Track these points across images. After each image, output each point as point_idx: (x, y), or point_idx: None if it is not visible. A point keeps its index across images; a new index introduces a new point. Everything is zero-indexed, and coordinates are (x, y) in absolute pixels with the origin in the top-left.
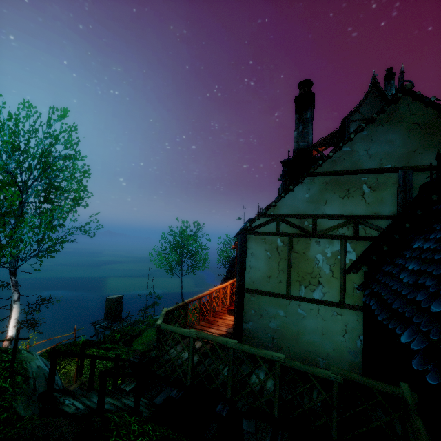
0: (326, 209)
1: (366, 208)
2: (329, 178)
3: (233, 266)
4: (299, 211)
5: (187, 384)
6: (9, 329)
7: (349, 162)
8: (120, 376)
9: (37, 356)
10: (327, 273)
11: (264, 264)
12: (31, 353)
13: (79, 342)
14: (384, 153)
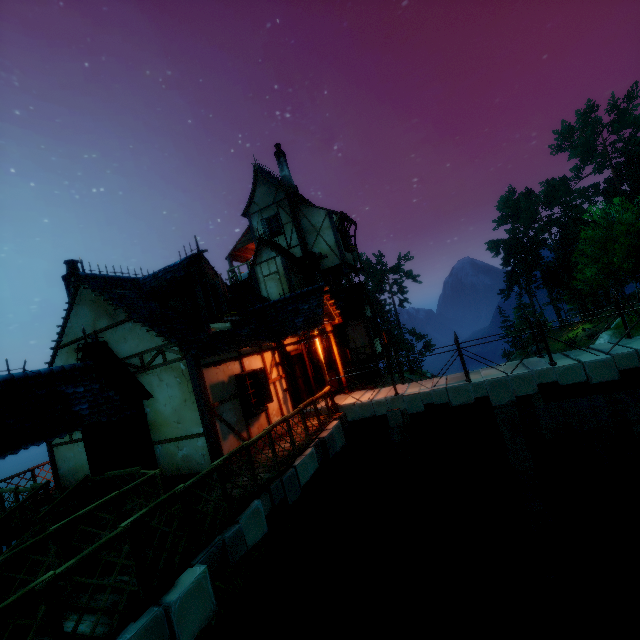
0: None
1: None
2: (68, 348)
3: None
4: None
5: None
6: None
7: (73, 334)
8: None
9: None
10: None
11: None
12: None
13: None
14: (85, 324)
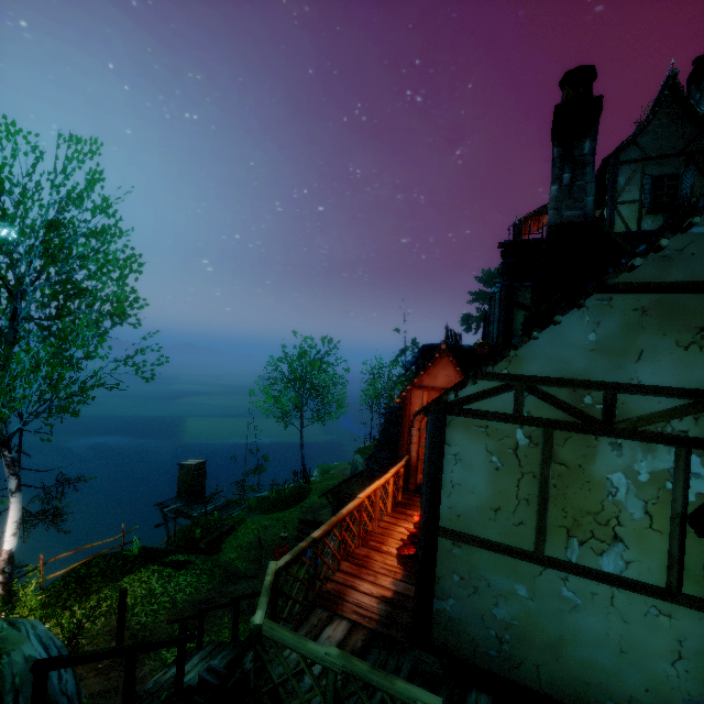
0: (640, 370)
1: None
2: (652, 299)
3: (392, 422)
4: (571, 372)
5: None
6: (5, 540)
7: None
8: None
9: (29, 632)
10: (637, 519)
11: (483, 480)
12: (16, 626)
13: (130, 551)
14: None
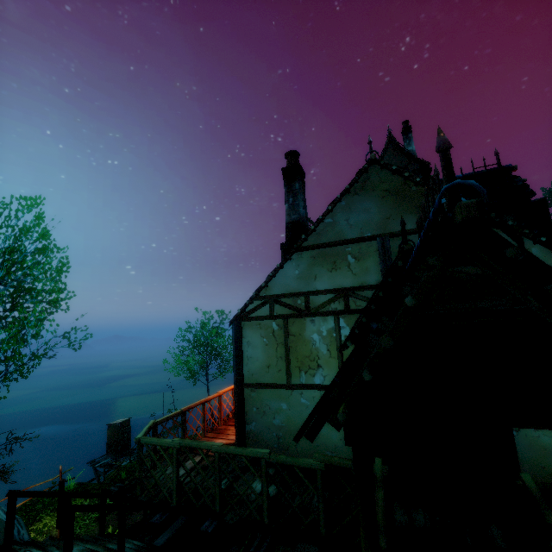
0: (316, 284)
1: (354, 279)
2: (316, 252)
3: None
4: (291, 290)
5: (173, 504)
6: None
7: (332, 233)
8: (94, 509)
9: None
10: (325, 354)
11: (261, 352)
12: None
13: (67, 488)
14: (363, 222)
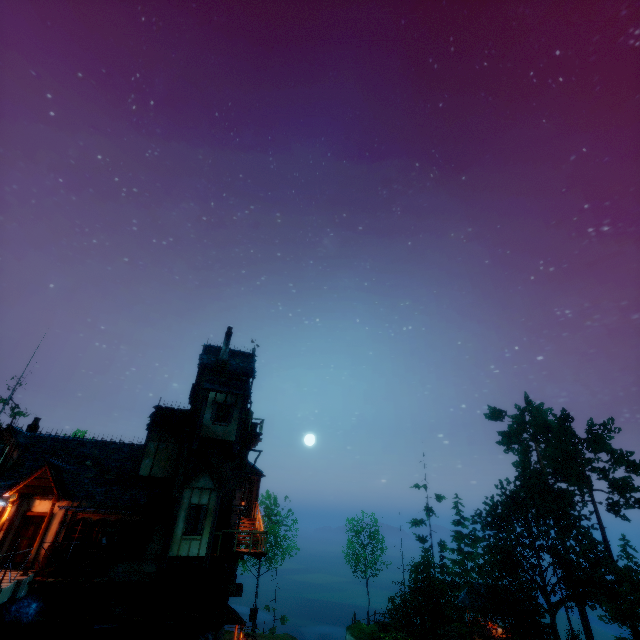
0: None
1: None
2: None
3: None
4: None
5: None
6: None
7: None
8: None
9: None
10: None
11: None
12: None
13: None
14: None
